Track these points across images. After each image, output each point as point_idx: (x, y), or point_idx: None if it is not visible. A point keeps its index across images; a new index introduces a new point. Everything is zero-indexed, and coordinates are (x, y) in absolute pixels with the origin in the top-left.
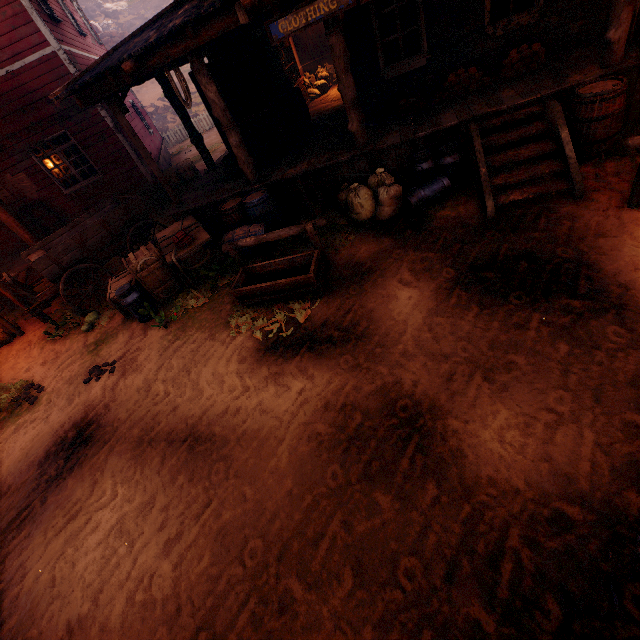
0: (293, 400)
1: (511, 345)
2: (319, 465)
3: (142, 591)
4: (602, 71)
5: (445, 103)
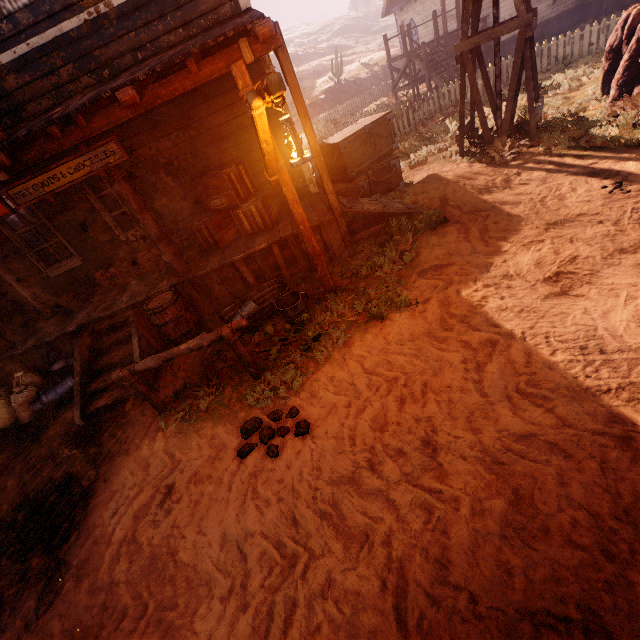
0: None
1: None
2: None
3: None
4: (176, 280)
5: (100, 295)
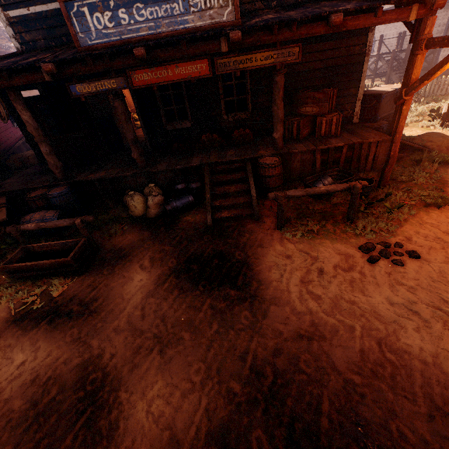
0: (9, 374)
1: (186, 323)
2: None
3: None
4: (273, 151)
5: (200, 150)
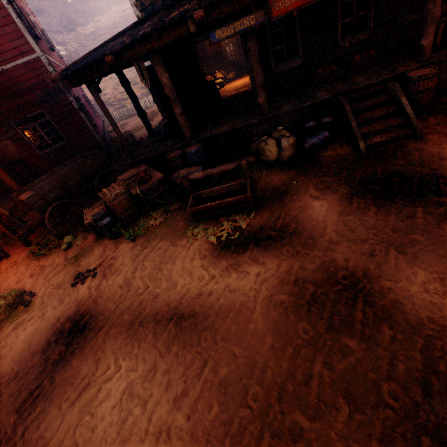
0: (254, 281)
1: (408, 229)
2: (290, 324)
3: (163, 442)
4: (418, 64)
5: (316, 87)
